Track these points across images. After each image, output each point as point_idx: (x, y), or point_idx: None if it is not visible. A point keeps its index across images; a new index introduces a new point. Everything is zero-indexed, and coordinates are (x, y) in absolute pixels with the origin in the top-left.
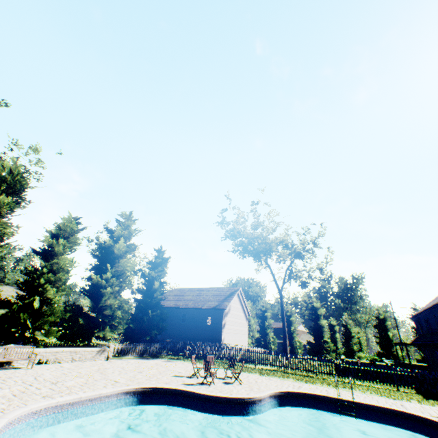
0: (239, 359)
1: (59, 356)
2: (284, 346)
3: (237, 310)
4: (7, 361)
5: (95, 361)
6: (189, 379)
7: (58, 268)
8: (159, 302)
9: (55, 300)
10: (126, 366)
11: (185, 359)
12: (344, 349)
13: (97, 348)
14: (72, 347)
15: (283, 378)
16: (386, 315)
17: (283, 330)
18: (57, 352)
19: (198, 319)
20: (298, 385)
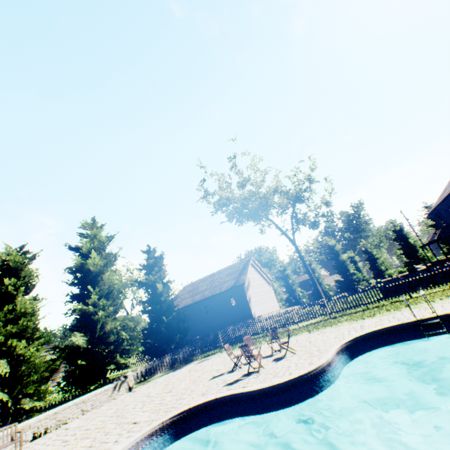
0: (278, 326)
1: (61, 416)
2: (317, 294)
3: (256, 280)
4: None
5: (114, 400)
6: (231, 375)
7: (17, 315)
8: (171, 304)
9: (29, 354)
10: (152, 390)
11: (222, 350)
12: (372, 273)
13: (111, 385)
14: (83, 395)
15: (336, 325)
16: (401, 224)
17: (311, 279)
18: (56, 413)
19: (222, 305)
20: (358, 326)
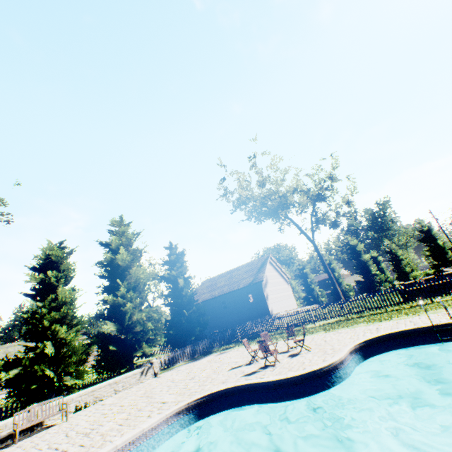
0: (295, 324)
1: (97, 394)
2: (336, 294)
3: (274, 278)
4: (37, 423)
5: (142, 383)
6: (249, 367)
7: (59, 303)
8: (191, 298)
9: (69, 338)
10: (176, 377)
11: (239, 344)
12: (396, 275)
13: (139, 370)
14: (114, 377)
15: (352, 326)
16: (429, 225)
17: (330, 279)
18: (93, 391)
19: (239, 301)
20: (374, 328)
